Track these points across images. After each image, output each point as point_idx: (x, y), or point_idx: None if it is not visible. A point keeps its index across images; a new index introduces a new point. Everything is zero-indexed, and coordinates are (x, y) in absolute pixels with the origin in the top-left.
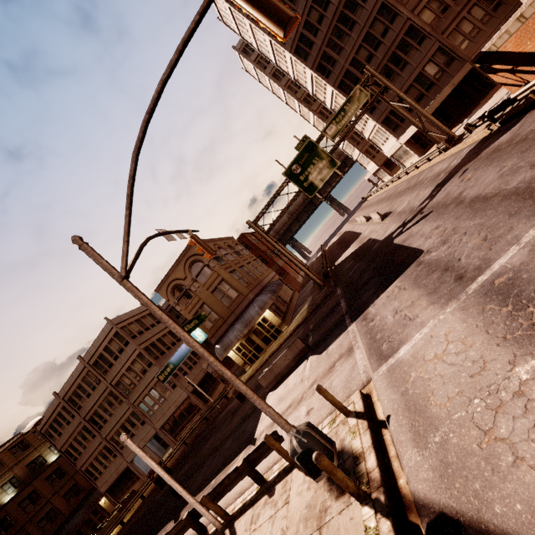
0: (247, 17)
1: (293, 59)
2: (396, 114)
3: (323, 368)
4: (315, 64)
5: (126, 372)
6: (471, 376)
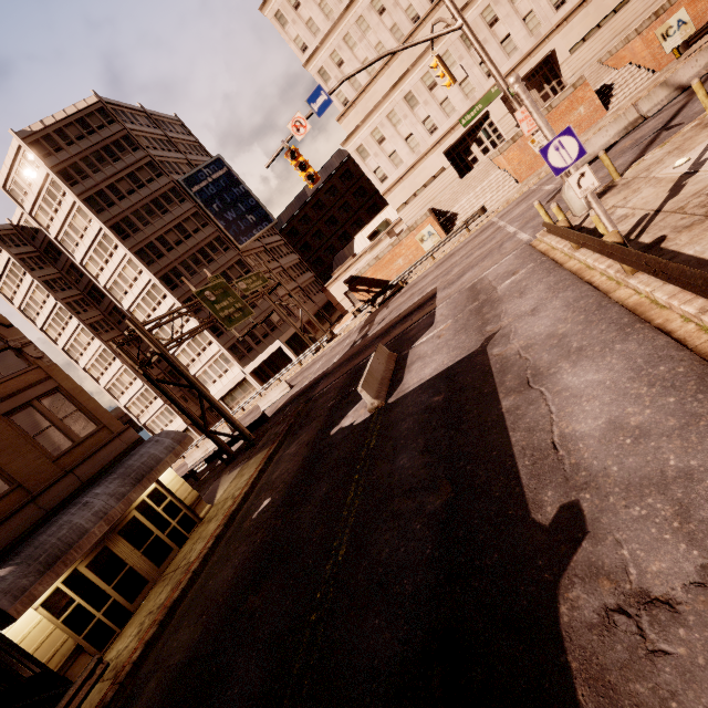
0: (78, 195)
1: (127, 260)
2: (244, 344)
3: (465, 301)
4: (160, 273)
5: None
6: None
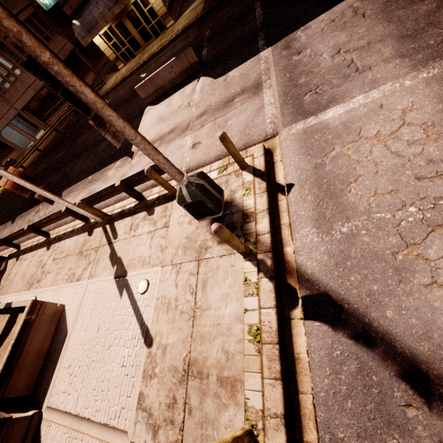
0: None
1: None
2: None
3: (218, 99)
4: None
5: None
6: (419, 179)
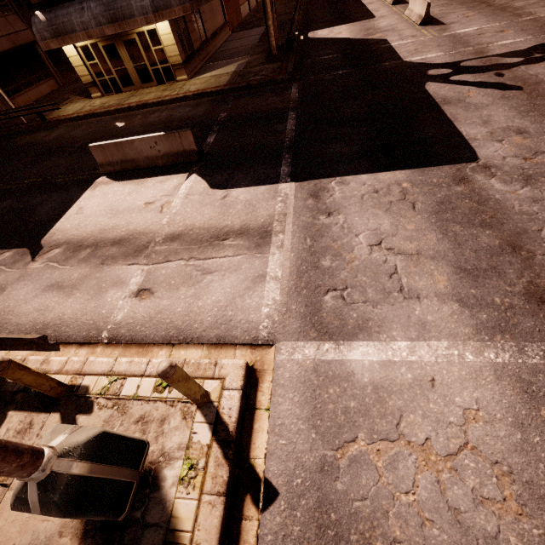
0: None
1: None
2: None
3: (206, 224)
4: None
5: None
6: None
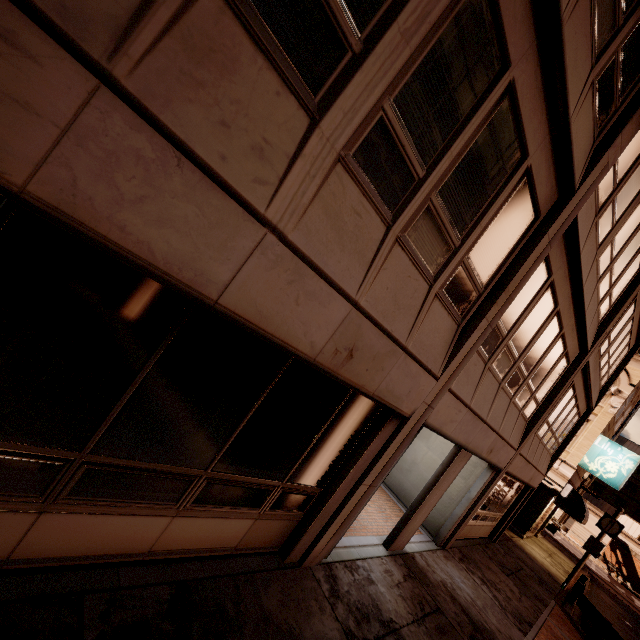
0: None
1: None
2: None
3: None
4: None
5: (631, 320)
6: None
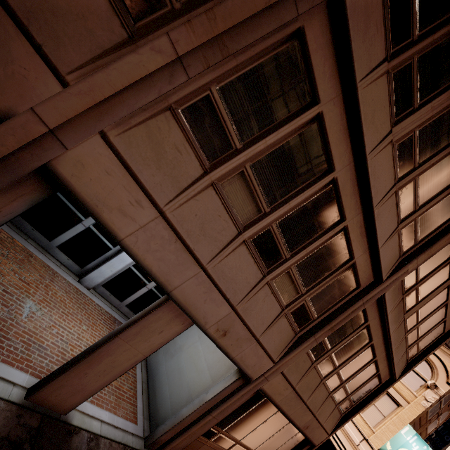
0: None
1: None
2: None
3: None
4: None
5: (446, 287)
6: None
